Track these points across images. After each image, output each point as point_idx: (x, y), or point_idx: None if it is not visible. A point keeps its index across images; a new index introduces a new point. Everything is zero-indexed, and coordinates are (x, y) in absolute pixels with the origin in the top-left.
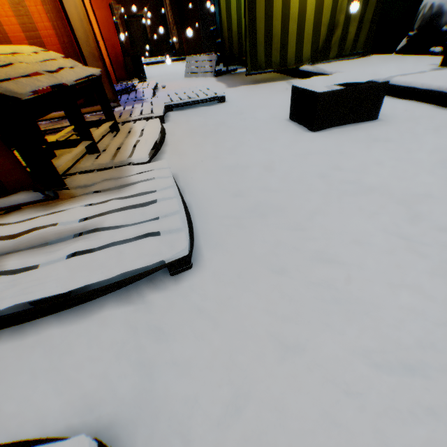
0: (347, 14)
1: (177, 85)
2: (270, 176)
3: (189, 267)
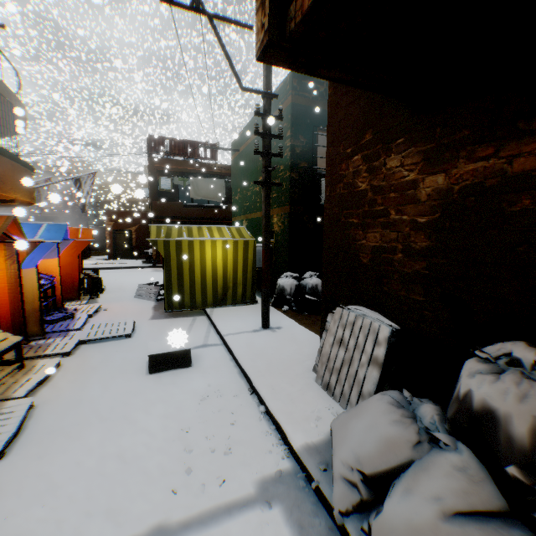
0: (234, 282)
1: (118, 308)
2: (90, 407)
3: (0, 458)
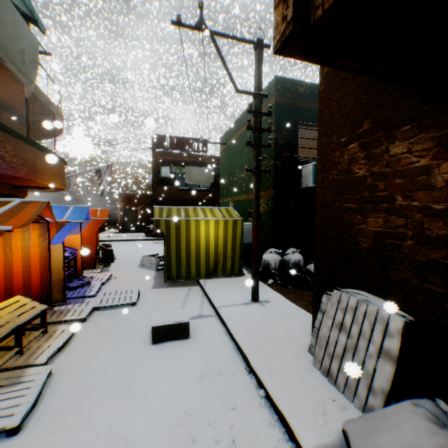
0: (224, 257)
1: (126, 276)
2: (99, 378)
3: (17, 432)
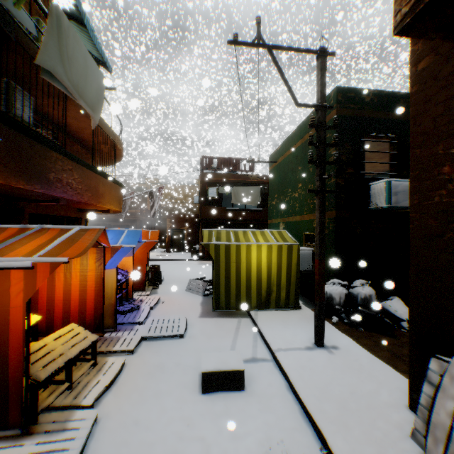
0: (277, 286)
1: (173, 301)
2: (145, 434)
3: None
